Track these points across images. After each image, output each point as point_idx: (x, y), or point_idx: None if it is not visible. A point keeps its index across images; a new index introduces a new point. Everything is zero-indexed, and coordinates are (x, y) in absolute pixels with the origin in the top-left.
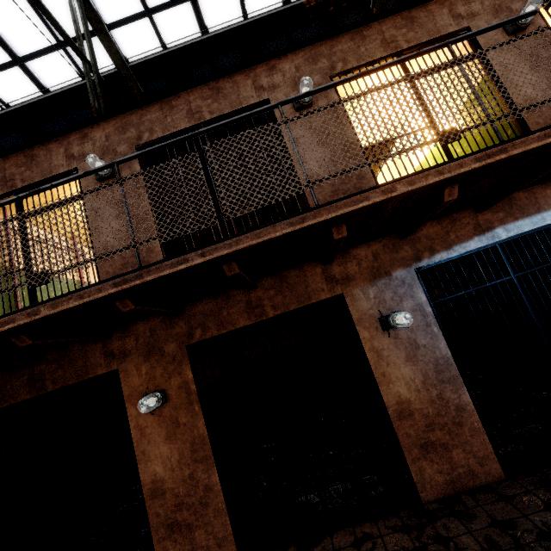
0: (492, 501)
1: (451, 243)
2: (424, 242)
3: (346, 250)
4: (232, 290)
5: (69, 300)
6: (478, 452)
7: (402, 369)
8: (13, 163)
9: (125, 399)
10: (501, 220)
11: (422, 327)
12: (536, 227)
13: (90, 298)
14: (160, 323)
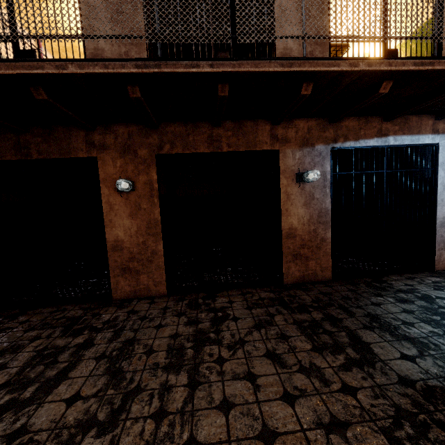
0: (322, 286)
1: (360, 137)
2: (343, 130)
3: (291, 119)
4: (200, 122)
5: (95, 66)
6: (323, 265)
7: (299, 209)
8: None
9: (100, 180)
10: (395, 132)
11: (320, 187)
12: (412, 144)
13: (114, 70)
14: (137, 131)
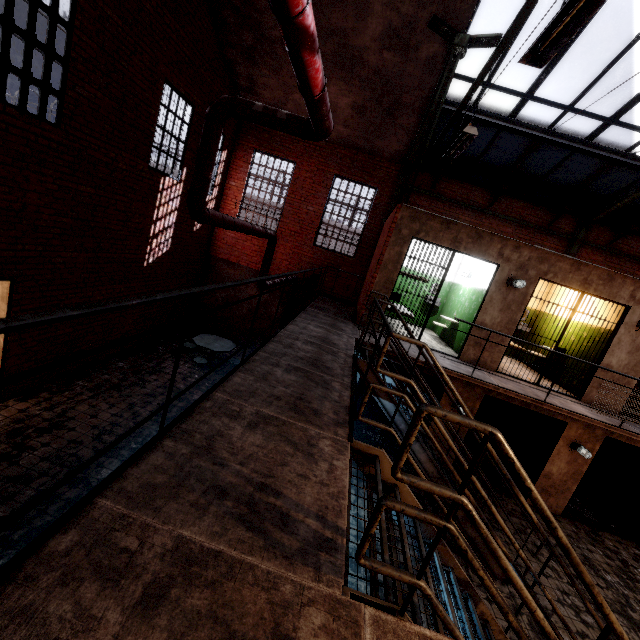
0: None
1: None
2: None
3: None
4: None
5: None
6: None
7: None
8: (598, 273)
9: (561, 436)
10: None
11: None
12: None
13: None
14: None
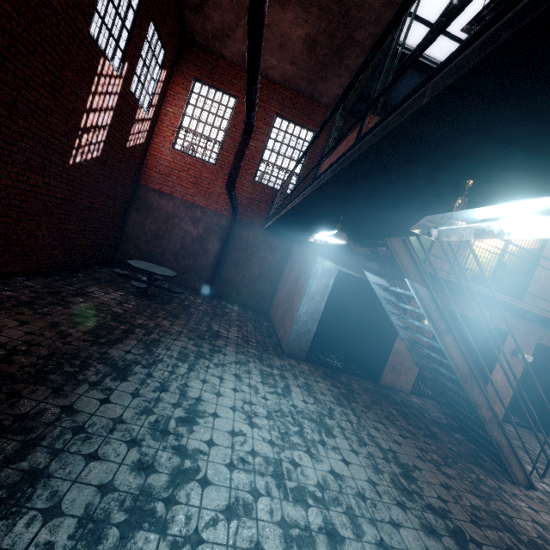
0: None
1: None
2: None
3: None
4: None
5: None
6: None
7: None
8: None
9: (504, 345)
10: None
11: None
12: None
13: None
14: (535, 326)
